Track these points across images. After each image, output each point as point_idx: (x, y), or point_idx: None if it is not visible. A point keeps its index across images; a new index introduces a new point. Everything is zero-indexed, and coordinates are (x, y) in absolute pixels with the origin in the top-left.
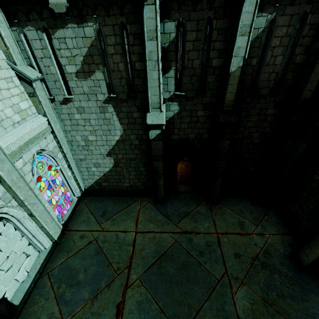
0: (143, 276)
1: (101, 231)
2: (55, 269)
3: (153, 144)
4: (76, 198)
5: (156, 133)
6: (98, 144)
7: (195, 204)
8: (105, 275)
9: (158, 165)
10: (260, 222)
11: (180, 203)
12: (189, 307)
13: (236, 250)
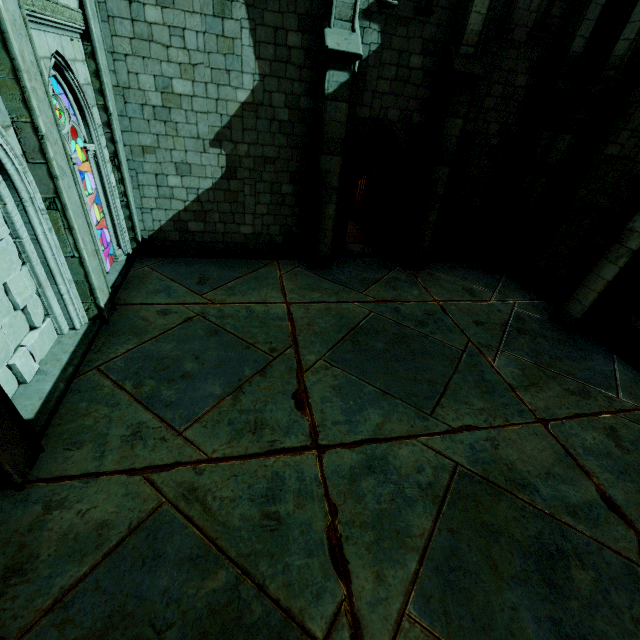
0: (330, 355)
1: (209, 303)
2: (113, 361)
3: (329, 109)
4: (122, 253)
5: (338, 81)
6: (196, 107)
7: (386, 270)
8: (248, 360)
9: (332, 165)
10: (496, 288)
11: (357, 268)
12: (430, 383)
13: (475, 318)
